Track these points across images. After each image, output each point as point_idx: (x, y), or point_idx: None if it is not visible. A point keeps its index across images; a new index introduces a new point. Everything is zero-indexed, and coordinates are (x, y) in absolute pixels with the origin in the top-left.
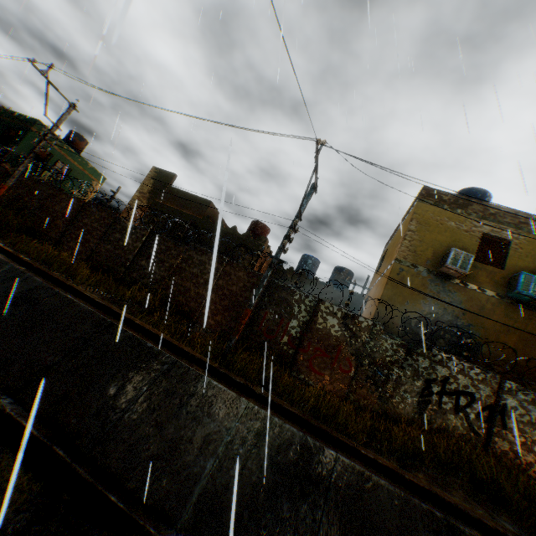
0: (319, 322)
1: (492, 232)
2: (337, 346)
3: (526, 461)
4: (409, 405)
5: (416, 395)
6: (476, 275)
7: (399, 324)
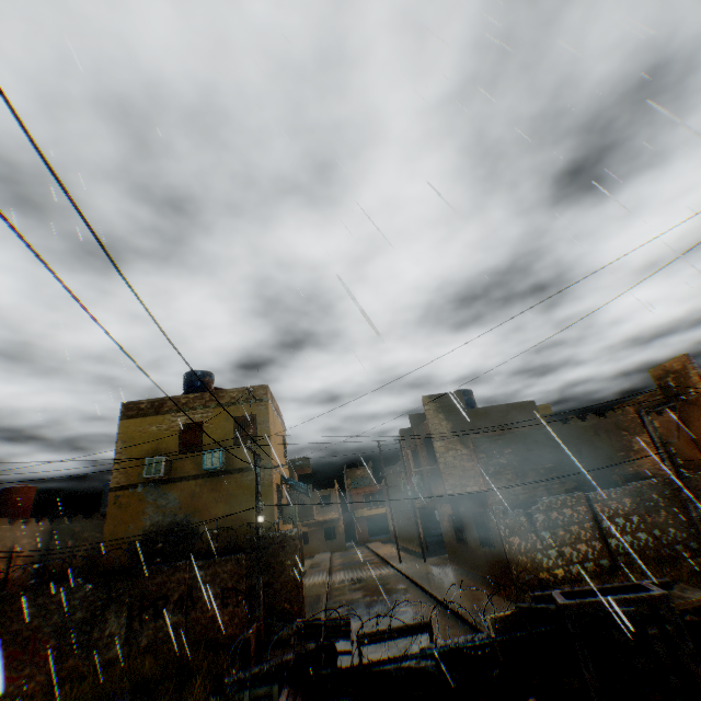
0: (10, 620)
1: (189, 420)
2: (34, 633)
3: (216, 622)
4: (118, 642)
5: (122, 628)
6: (184, 466)
7: (128, 553)
